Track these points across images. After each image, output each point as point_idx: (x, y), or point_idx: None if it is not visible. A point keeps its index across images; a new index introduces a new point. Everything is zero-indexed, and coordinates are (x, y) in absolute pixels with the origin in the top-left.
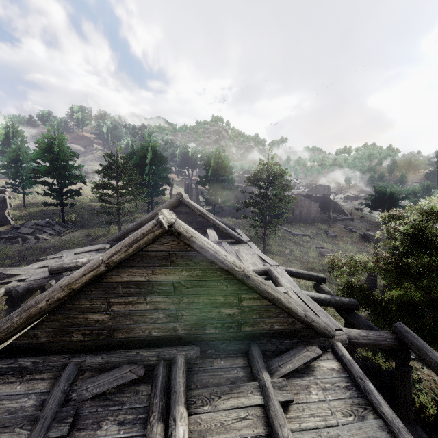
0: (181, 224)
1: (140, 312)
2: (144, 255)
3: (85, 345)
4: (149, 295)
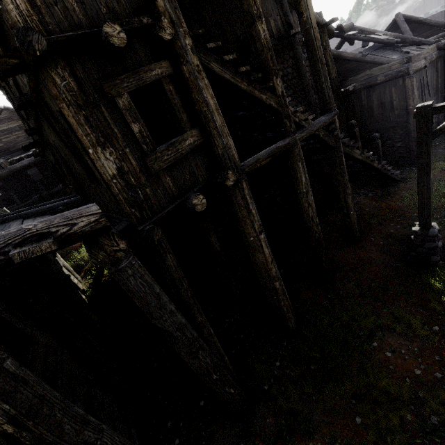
0: (6, 106)
1: (14, 139)
2: (1, 120)
3: (2, 156)
4: (13, 133)
